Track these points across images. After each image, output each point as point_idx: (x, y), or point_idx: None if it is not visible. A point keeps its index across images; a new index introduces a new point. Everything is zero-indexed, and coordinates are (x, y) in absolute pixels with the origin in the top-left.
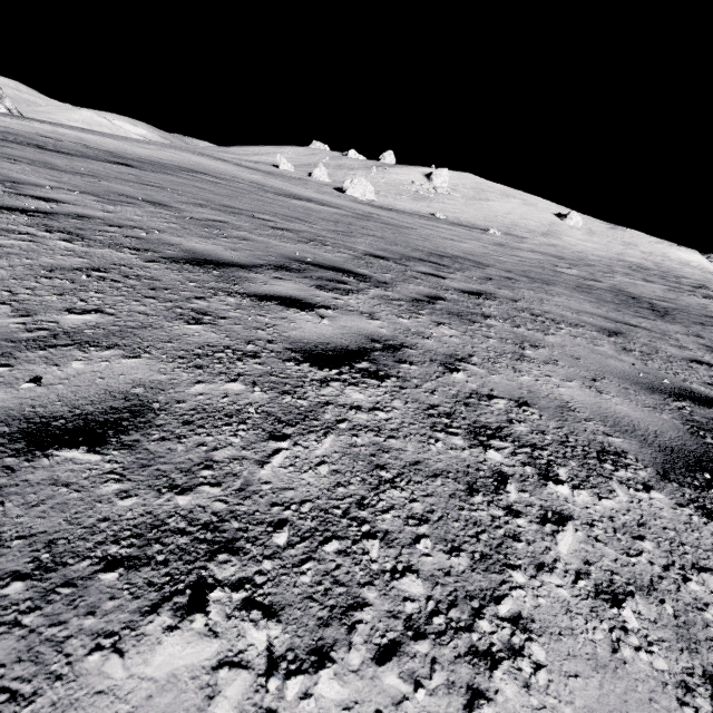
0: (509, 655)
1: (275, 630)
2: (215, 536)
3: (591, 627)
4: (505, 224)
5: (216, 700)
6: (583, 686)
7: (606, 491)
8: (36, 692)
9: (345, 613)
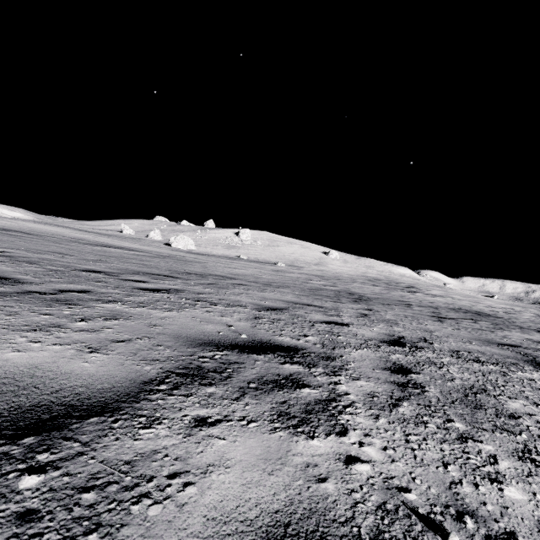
0: None
1: None
2: None
3: None
4: (290, 260)
5: None
6: None
7: None
8: None
9: None
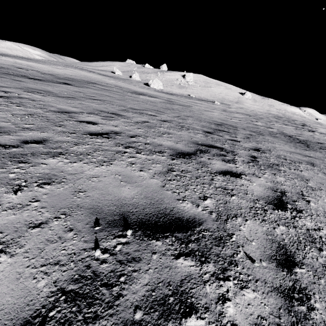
0: None
1: None
2: None
3: None
4: (219, 98)
5: None
6: None
7: None
8: None
9: None
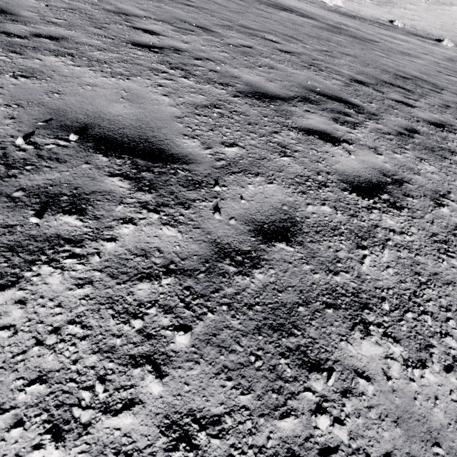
0: None
1: (400, 348)
2: (359, 300)
3: None
4: None
5: (390, 369)
6: None
7: None
8: (331, 351)
9: (426, 348)
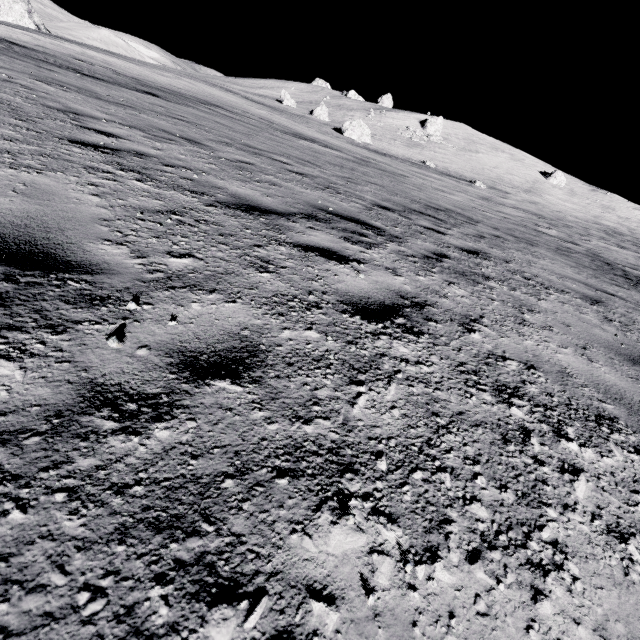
0: (554, 568)
1: (398, 531)
2: (339, 459)
3: (607, 556)
4: (490, 177)
5: (376, 573)
6: (607, 596)
7: (606, 451)
8: (269, 554)
9: (440, 525)
